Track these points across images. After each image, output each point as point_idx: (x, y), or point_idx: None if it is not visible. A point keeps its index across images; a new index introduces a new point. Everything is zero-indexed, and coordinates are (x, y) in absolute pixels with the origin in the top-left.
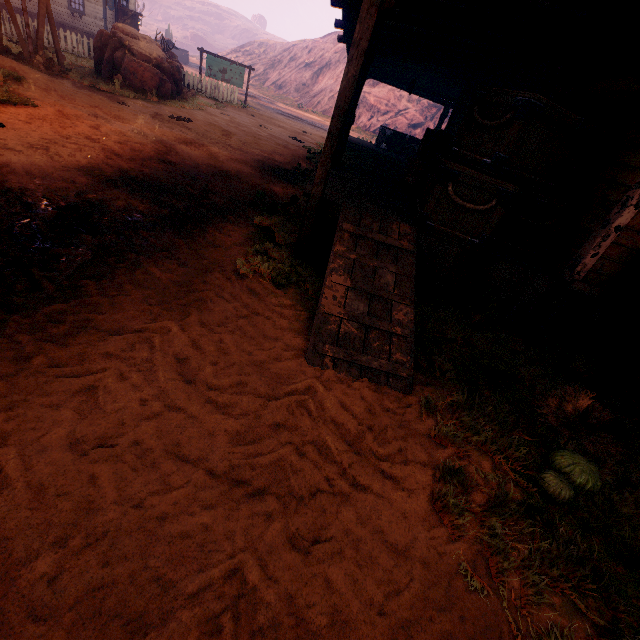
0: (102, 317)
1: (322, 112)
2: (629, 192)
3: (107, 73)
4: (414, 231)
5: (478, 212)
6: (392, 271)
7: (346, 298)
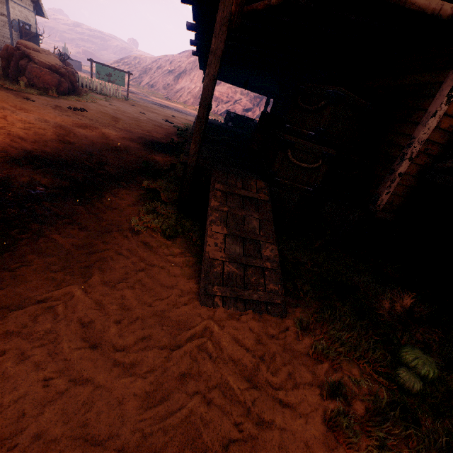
0: (2, 292)
1: (183, 102)
2: (404, 150)
3: (13, 76)
4: (267, 185)
5: (310, 169)
6: (256, 217)
7: (225, 243)
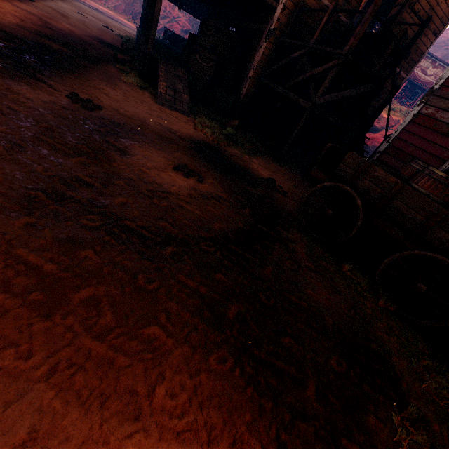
0: (91, 81)
1: (113, 7)
2: (251, 65)
3: None
4: (187, 73)
5: (208, 67)
6: (181, 84)
7: (167, 90)
